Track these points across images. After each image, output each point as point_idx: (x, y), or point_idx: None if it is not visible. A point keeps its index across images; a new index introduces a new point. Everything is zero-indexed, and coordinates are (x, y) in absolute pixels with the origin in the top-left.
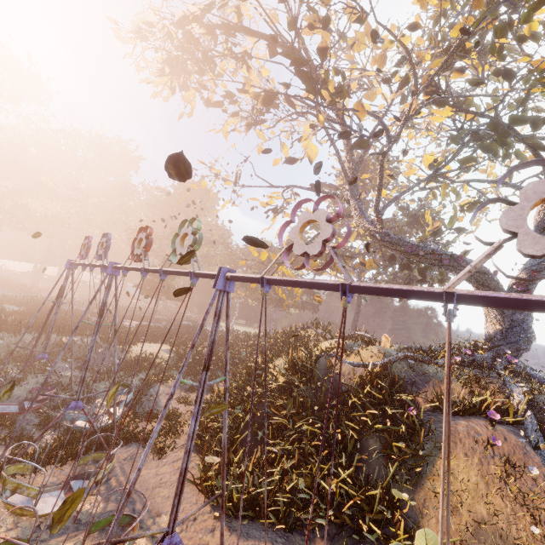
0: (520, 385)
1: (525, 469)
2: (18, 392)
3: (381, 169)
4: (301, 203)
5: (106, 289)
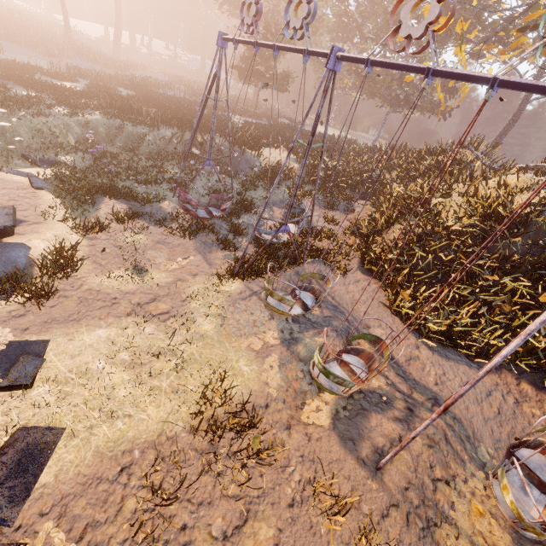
0: None
1: None
2: (194, 196)
3: None
4: None
5: (323, 94)
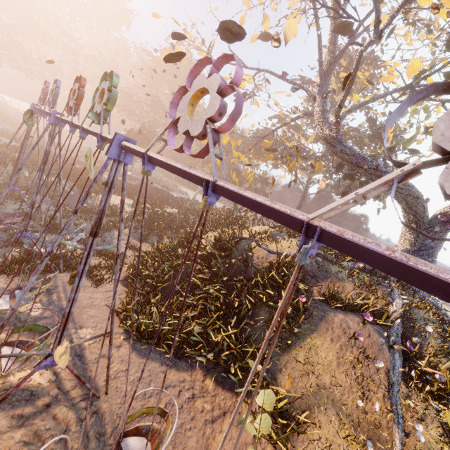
0: (403, 297)
1: (374, 360)
2: None
3: (356, 65)
4: (204, 65)
5: (49, 138)
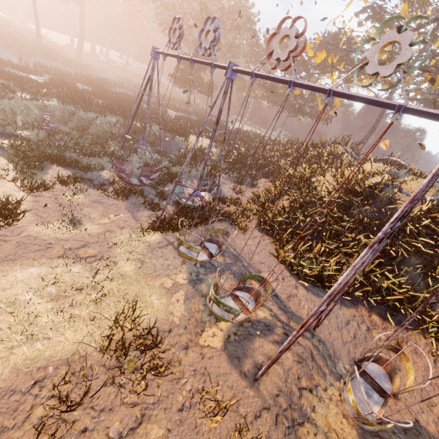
0: None
1: None
2: (130, 168)
3: None
4: None
5: (224, 95)
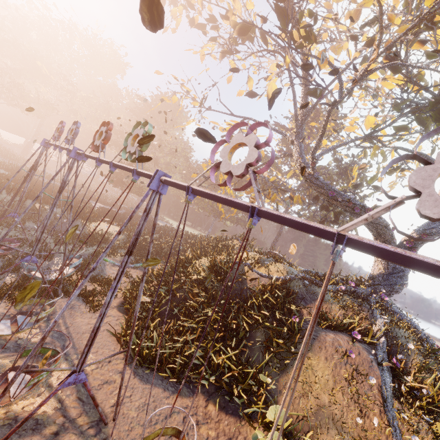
0: (384, 317)
1: (367, 377)
2: None
3: (326, 119)
4: (238, 126)
5: (68, 170)
